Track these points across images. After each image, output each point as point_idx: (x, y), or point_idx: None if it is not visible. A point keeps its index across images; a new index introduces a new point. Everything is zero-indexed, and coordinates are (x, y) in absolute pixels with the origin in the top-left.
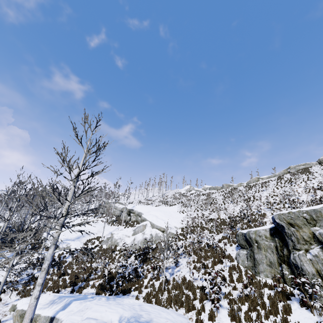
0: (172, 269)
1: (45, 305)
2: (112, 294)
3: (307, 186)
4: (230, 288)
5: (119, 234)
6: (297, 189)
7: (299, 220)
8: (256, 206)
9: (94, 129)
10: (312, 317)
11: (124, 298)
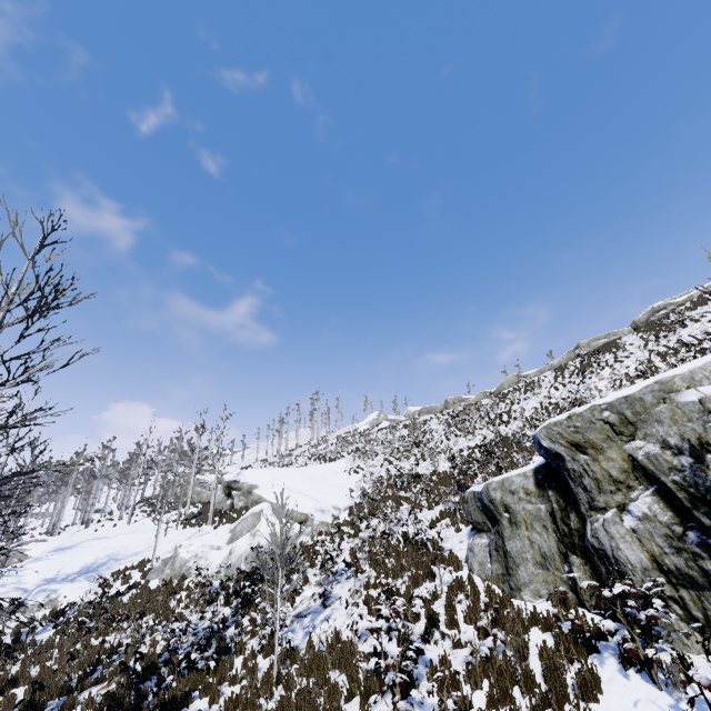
0: (313, 615)
1: None
2: None
3: (616, 375)
4: (449, 644)
5: (195, 547)
6: (595, 383)
7: (595, 430)
8: (514, 431)
9: (37, 253)
10: (655, 697)
11: None
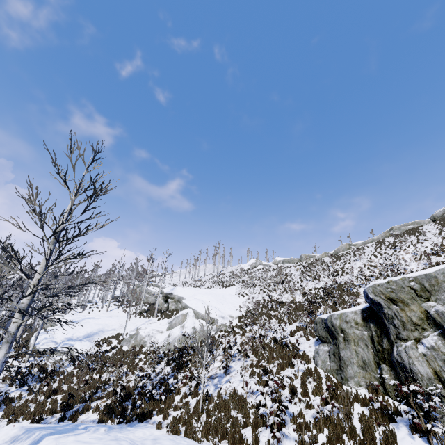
0: (219, 378)
1: (1, 444)
2: (122, 422)
3: (417, 252)
4: (303, 405)
5: (148, 330)
6: (402, 255)
7: (404, 292)
8: (346, 281)
9: (90, 164)
10: None
11: (138, 426)
